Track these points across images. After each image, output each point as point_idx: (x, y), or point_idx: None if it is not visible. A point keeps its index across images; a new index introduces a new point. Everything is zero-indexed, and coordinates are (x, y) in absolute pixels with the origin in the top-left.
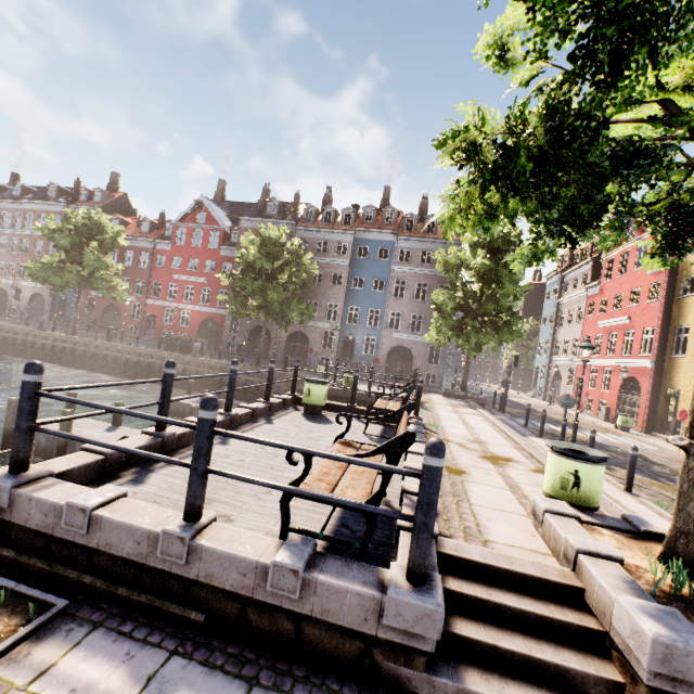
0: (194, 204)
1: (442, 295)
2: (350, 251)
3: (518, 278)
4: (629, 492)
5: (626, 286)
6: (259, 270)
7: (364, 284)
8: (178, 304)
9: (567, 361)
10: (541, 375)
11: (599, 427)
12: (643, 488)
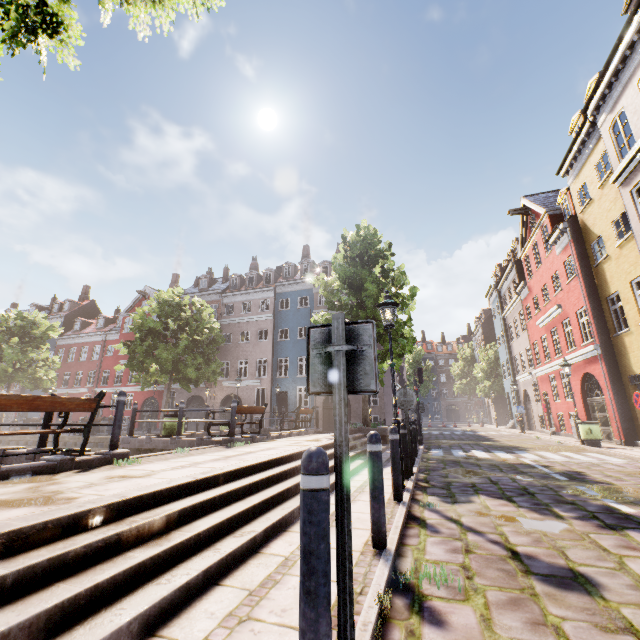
0: (139, 295)
1: (321, 316)
2: (272, 305)
3: (401, 282)
4: (379, 549)
5: (546, 275)
6: (152, 332)
7: (290, 334)
8: (122, 387)
9: (528, 376)
10: (513, 400)
11: (560, 446)
12: (471, 533)
